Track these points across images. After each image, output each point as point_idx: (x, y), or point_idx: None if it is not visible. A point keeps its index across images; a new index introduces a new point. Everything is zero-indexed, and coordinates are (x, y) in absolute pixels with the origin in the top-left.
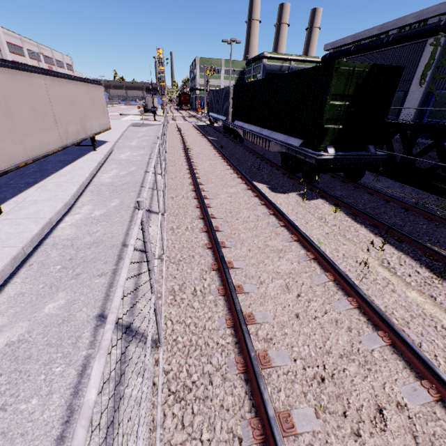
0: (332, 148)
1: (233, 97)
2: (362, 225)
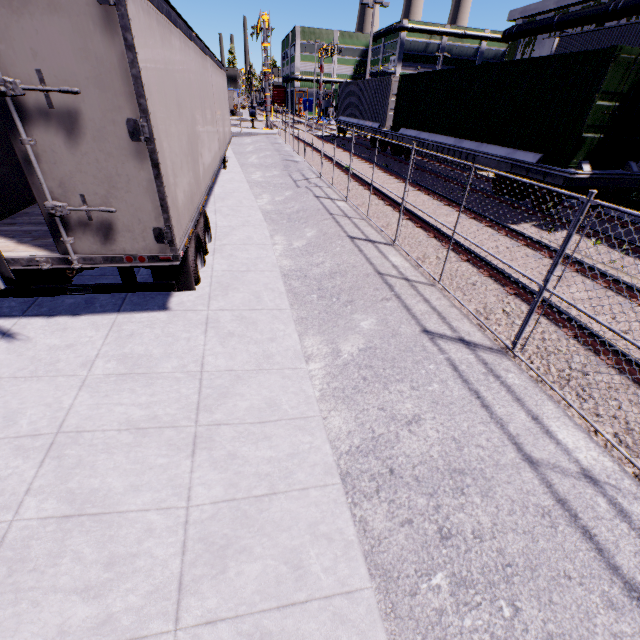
0: (587, 164)
1: (398, 93)
2: (635, 258)
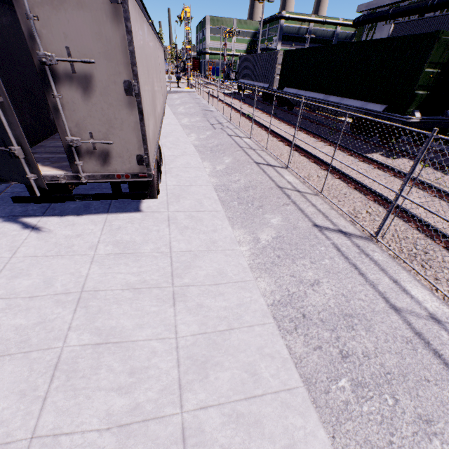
0: (418, 112)
1: (282, 63)
2: None
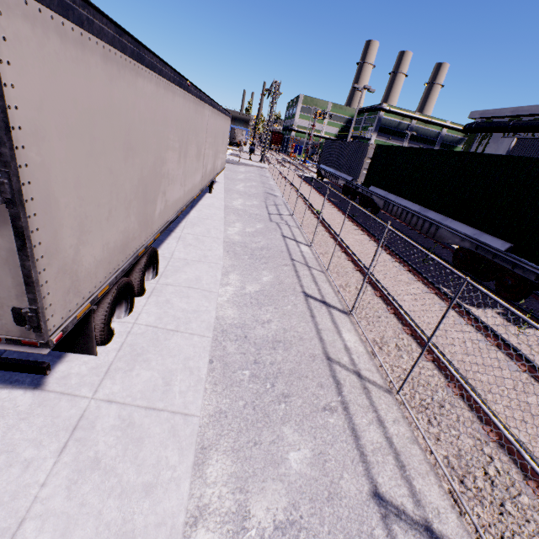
0: None
1: (372, 157)
2: None
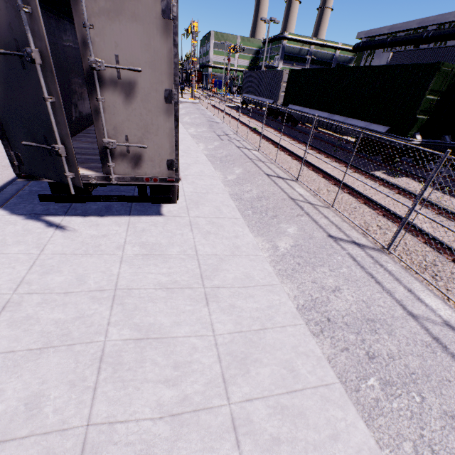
0: (419, 135)
1: (288, 81)
2: (451, 196)
